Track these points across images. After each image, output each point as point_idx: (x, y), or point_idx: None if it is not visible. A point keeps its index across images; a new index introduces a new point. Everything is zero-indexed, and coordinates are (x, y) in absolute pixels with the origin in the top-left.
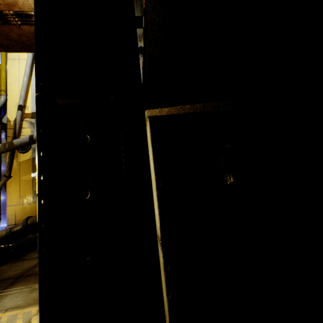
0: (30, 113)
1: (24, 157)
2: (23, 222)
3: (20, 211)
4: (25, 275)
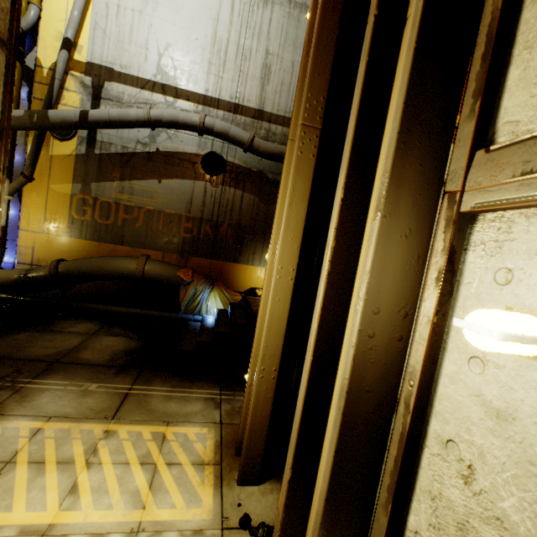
0: (83, 63)
1: (61, 148)
2: (51, 266)
3: (43, 244)
4: (65, 362)
